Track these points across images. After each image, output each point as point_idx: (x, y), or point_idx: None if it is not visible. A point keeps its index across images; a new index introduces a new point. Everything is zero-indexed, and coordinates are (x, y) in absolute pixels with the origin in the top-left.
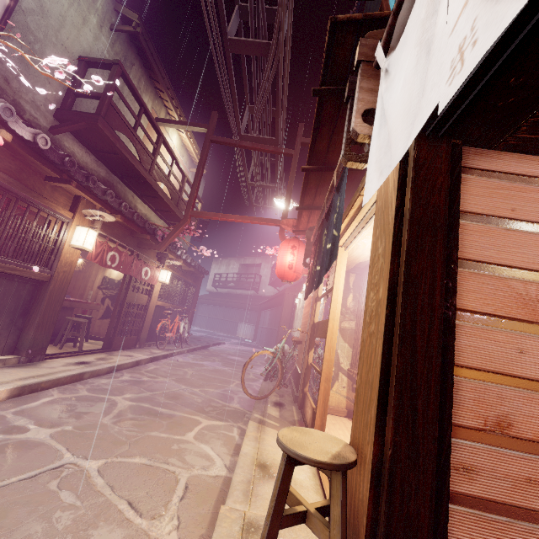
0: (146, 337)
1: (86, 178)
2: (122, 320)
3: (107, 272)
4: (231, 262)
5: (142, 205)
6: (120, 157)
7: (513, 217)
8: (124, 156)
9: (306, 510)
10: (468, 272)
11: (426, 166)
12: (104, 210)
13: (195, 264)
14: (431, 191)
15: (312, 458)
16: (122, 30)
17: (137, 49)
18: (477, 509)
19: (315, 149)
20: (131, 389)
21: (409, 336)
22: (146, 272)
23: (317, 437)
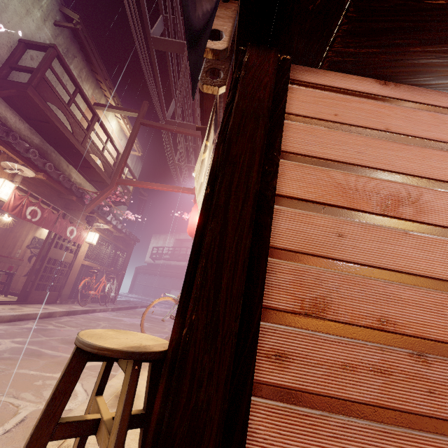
0: (68, 293)
1: (6, 134)
2: (46, 277)
3: (37, 233)
4: (167, 237)
5: (77, 175)
6: (51, 126)
7: (336, 120)
8: (55, 125)
9: (99, 419)
10: (293, 163)
11: (255, 68)
12: (25, 166)
13: (126, 231)
14: (257, 87)
15: (97, 344)
16: (64, 26)
17: (80, 45)
18: (288, 401)
19: (204, 108)
20: (27, 334)
21: (222, 210)
22: (72, 231)
23: (136, 336)
